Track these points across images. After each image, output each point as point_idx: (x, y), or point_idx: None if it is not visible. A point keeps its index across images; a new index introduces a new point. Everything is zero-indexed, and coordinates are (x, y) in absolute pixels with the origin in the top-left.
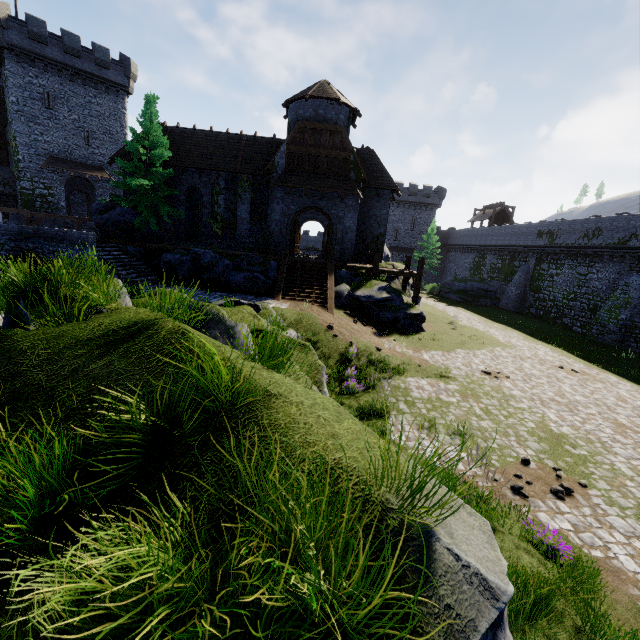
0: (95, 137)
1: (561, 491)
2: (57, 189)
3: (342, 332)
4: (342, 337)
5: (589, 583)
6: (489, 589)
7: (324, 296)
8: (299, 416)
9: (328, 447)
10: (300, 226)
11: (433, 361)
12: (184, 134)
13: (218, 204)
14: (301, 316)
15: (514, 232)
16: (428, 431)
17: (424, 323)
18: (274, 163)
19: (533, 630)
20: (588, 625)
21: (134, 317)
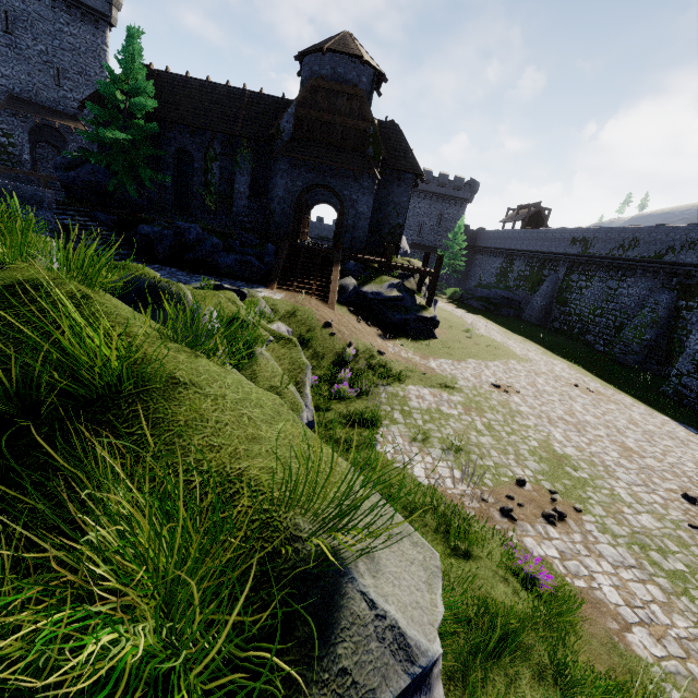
0: (67, 77)
1: (553, 515)
2: (19, 138)
3: (341, 331)
4: (341, 336)
5: (564, 618)
6: (405, 648)
7: (326, 289)
8: (212, 412)
9: (238, 453)
10: (310, 209)
11: (440, 370)
12: (174, 81)
13: (212, 172)
14: (296, 309)
15: (547, 237)
16: (420, 444)
17: (437, 329)
18: (279, 127)
19: (494, 668)
20: (555, 663)
21: (27, 276)
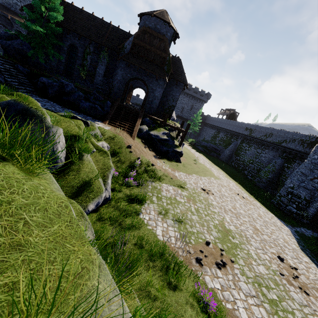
0: None
1: (221, 264)
2: None
3: (136, 151)
4: (135, 153)
5: None
6: None
7: (132, 129)
8: None
9: None
10: (133, 89)
11: (179, 177)
12: (75, 10)
13: (87, 60)
14: (115, 136)
15: (235, 125)
16: (163, 216)
17: (182, 157)
18: (124, 46)
19: None
20: None
21: None
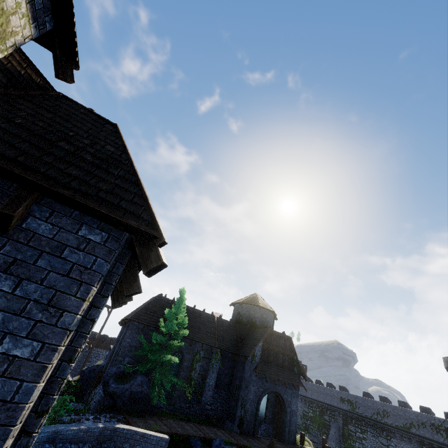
0: None
1: None
2: None
3: None
4: None
5: None
6: None
7: None
8: None
9: None
10: None
11: None
12: None
13: (195, 369)
14: None
15: (320, 390)
16: None
17: None
18: (254, 353)
19: None
20: None
21: None
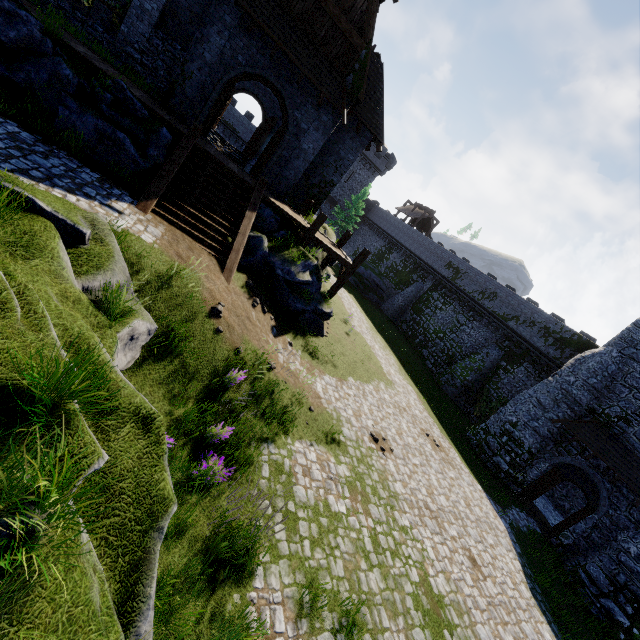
0: None
1: None
2: None
3: (232, 325)
4: (228, 335)
5: None
6: None
7: (227, 241)
8: None
9: None
10: (233, 92)
11: (326, 400)
12: None
13: None
14: (174, 272)
15: (430, 248)
16: (308, 625)
17: None
18: None
19: None
20: None
21: None
